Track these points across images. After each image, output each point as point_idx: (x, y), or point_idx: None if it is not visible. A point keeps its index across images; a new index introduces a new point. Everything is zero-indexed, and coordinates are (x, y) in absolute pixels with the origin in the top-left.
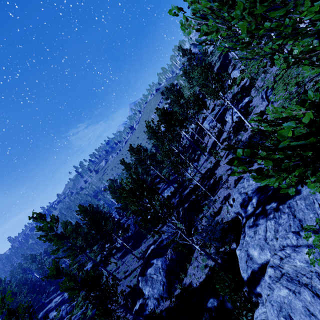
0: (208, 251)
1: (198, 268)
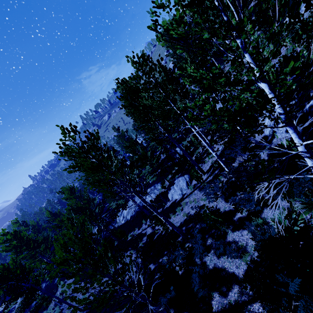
0: None
1: None
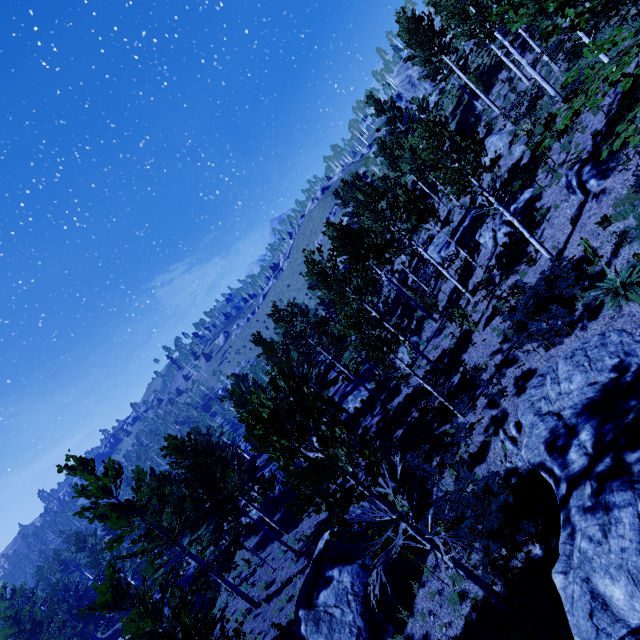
0: (467, 558)
1: (441, 597)
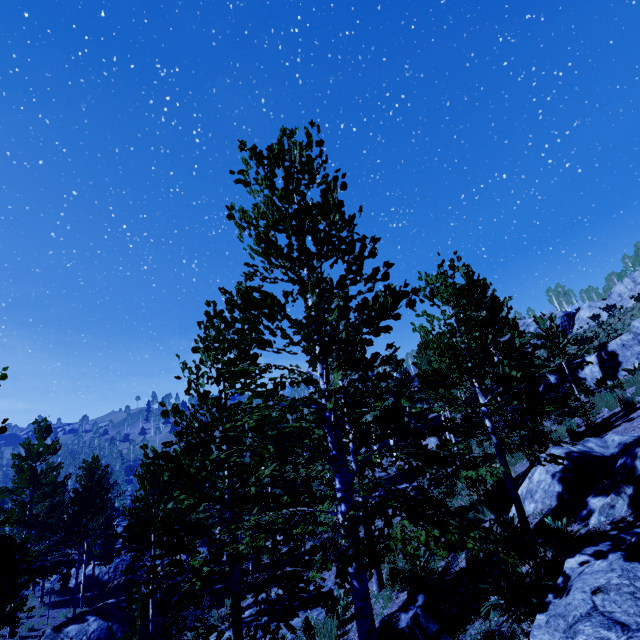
0: None
1: None
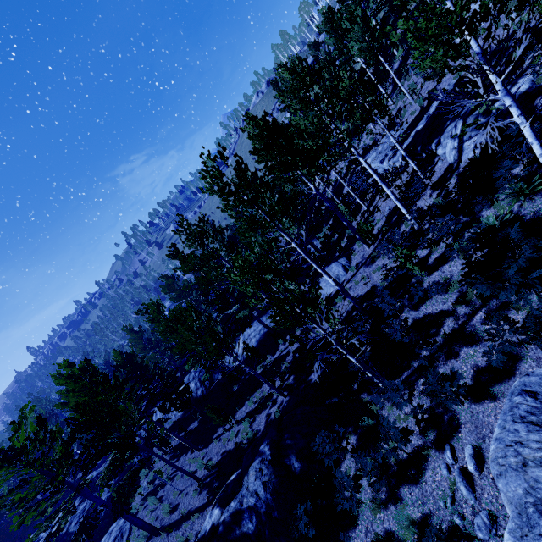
0: None
1: None
